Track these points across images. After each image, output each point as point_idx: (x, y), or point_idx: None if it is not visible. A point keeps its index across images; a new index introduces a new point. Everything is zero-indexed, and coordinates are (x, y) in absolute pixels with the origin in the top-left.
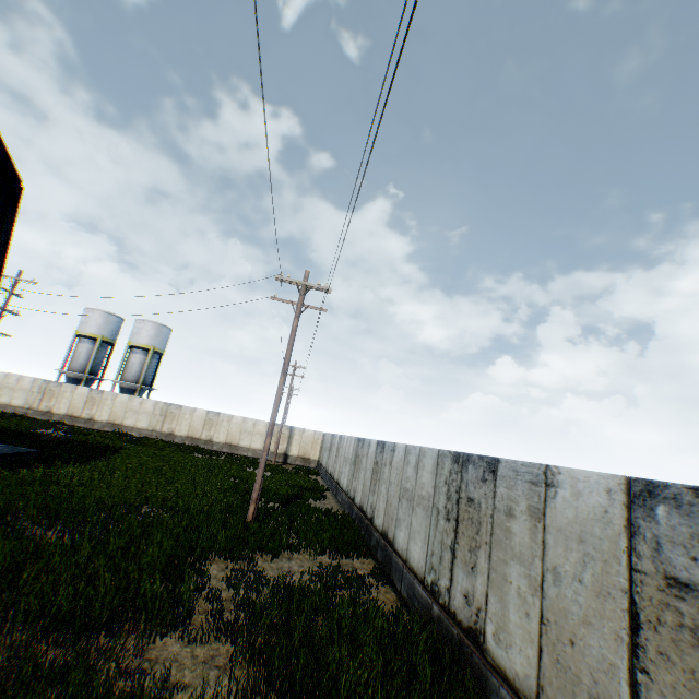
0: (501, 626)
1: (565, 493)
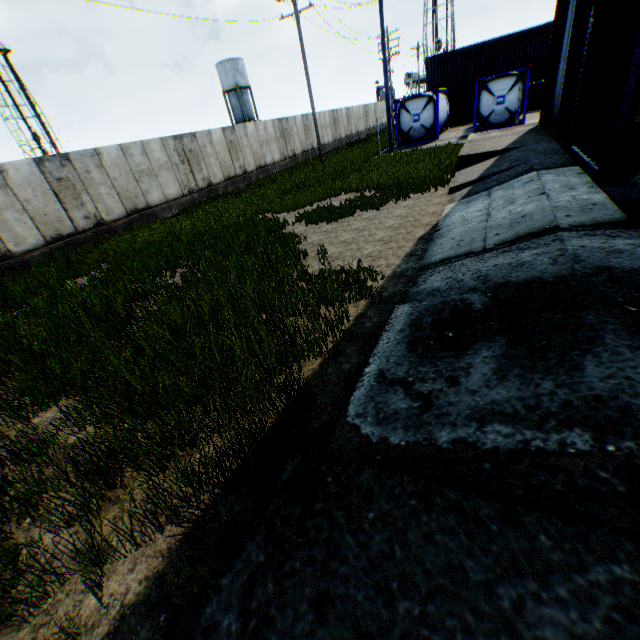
0: (18, 238)
1: (14, 172)
